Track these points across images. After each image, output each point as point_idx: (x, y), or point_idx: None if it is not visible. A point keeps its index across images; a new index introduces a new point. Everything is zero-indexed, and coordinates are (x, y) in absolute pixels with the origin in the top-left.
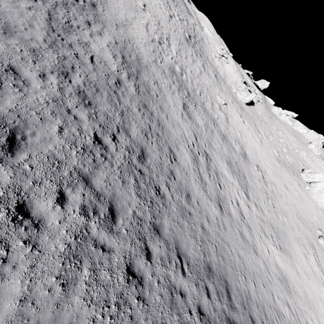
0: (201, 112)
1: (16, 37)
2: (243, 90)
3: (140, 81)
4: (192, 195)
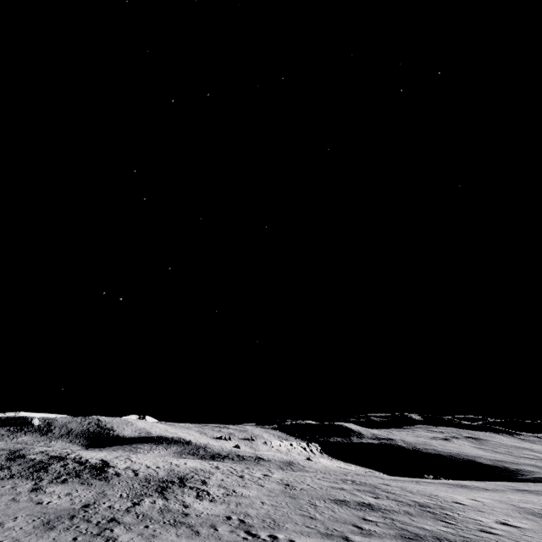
0: None
1: None
2: None
3: None
4: None
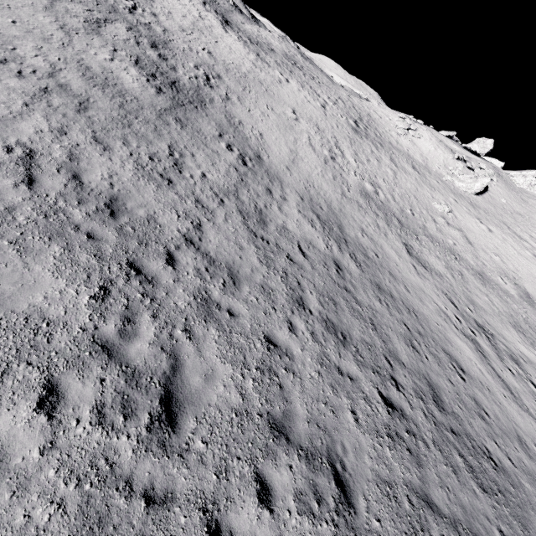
0: (429, 245)
1: (242, 279)
2: (462, 173)
3: (350, 243)
4: (522, 435)
